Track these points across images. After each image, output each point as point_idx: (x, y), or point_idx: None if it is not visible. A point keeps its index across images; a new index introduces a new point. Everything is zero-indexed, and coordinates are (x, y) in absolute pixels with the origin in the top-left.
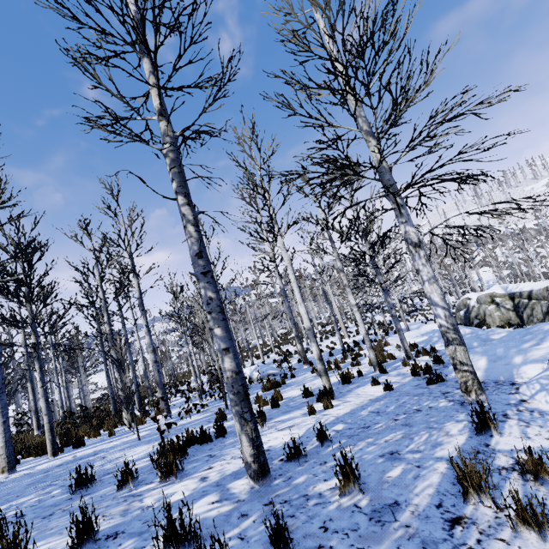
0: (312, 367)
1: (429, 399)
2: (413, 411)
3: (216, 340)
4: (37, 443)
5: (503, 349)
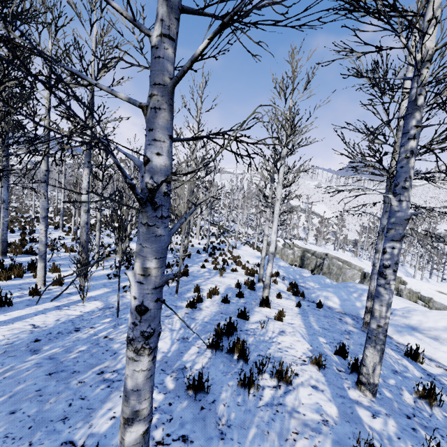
0: (203, 263)
1: (339, 323)
2: (347, 332)
3: (389, 293)
4: None
5: (345, 294)
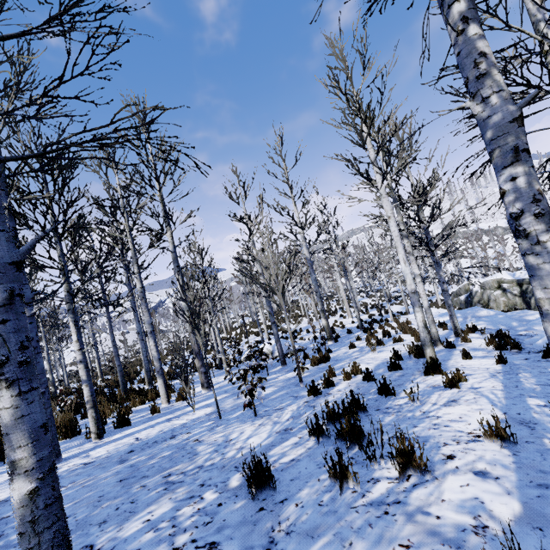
0: (350, 342)
1: None
2: None
3: (549, 259)
4: (63, 421)
5: None
